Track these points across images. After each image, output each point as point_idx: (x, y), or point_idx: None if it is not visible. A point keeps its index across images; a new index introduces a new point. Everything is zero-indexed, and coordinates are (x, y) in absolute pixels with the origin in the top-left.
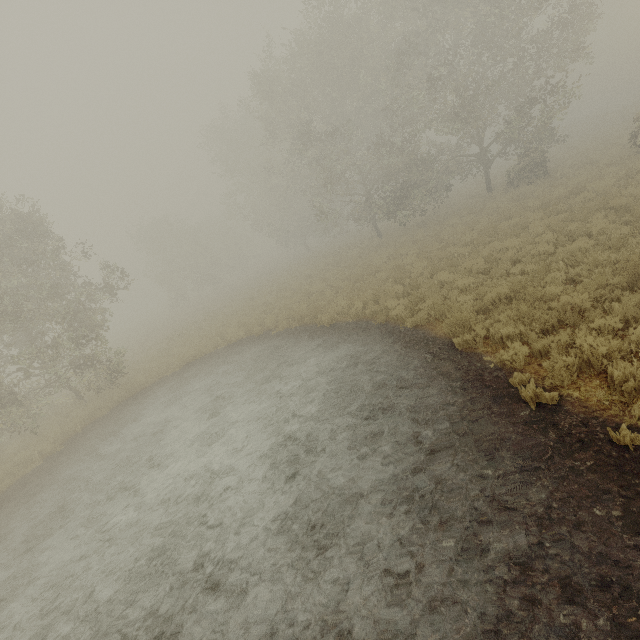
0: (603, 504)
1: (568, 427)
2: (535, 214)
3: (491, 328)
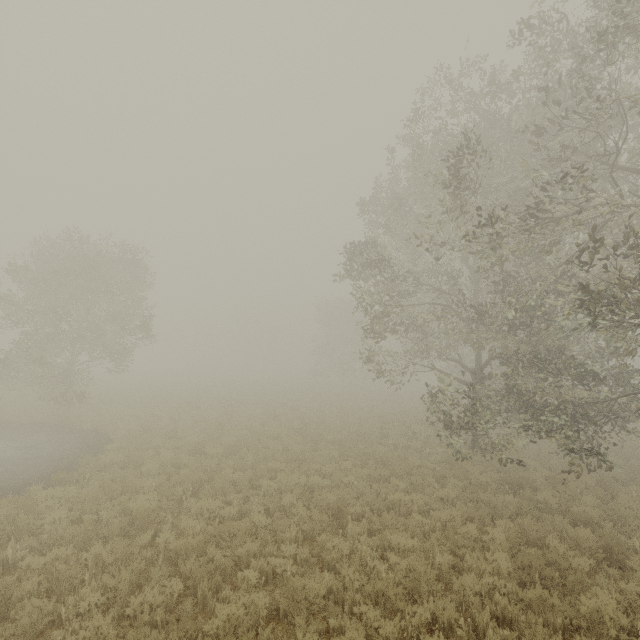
0: None
1: None
2: None
3: None
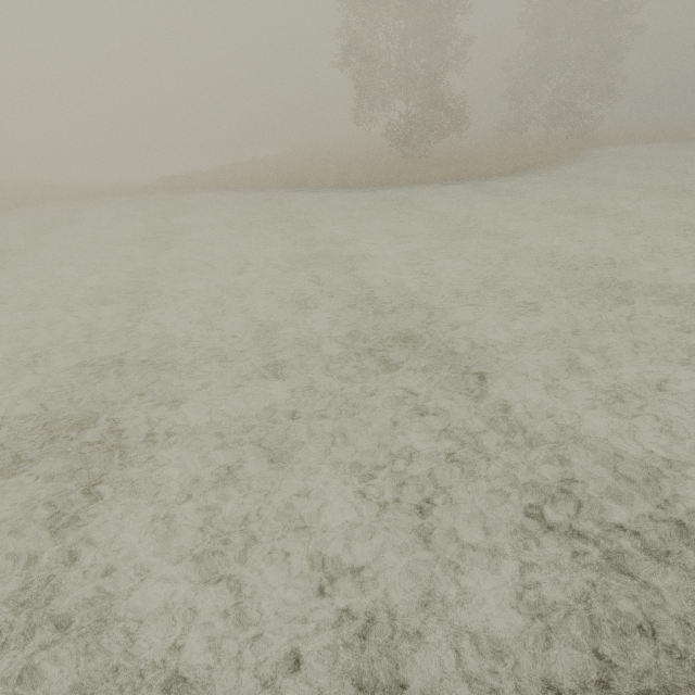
0: None
1: None
2: None
3: None
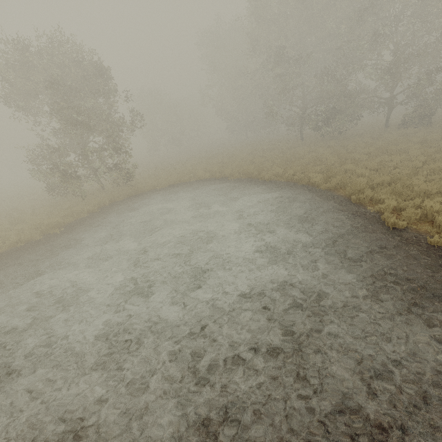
0: (416, 260)
1: (407, 237)
2: (415, 145)
3: (376, 194)
